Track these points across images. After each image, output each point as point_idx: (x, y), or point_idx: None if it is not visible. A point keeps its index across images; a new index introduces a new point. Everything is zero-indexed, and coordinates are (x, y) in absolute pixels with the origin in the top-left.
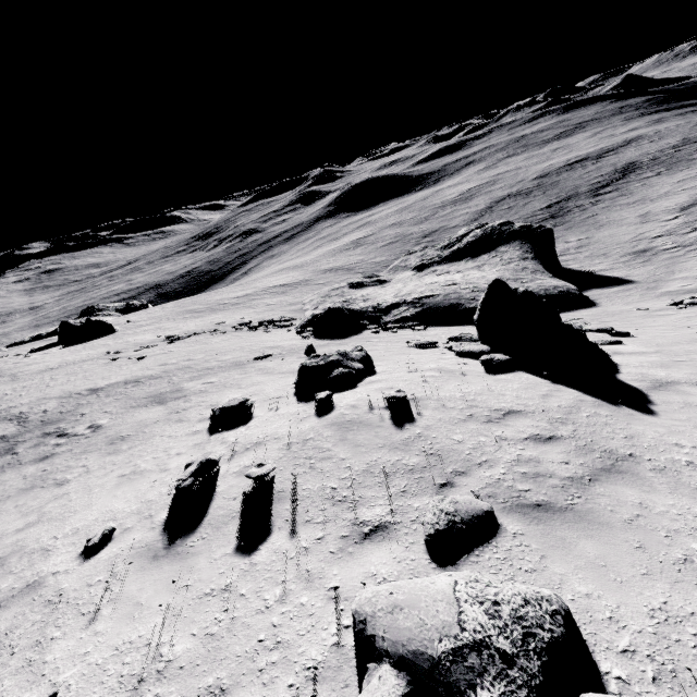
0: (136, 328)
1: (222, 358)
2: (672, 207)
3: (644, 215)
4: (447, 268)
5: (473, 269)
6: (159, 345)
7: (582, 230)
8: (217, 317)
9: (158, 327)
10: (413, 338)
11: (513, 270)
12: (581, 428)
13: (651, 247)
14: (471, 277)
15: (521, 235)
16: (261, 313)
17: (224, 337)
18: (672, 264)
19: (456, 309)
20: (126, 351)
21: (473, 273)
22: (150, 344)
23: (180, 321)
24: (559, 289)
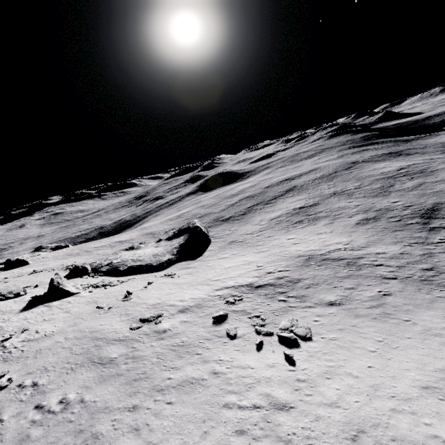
0: (38, 263)
1: (21, 286)
2: (271, 217)
3: (261, 220)
4: (162, 243)
5: (164, 246)
6: (24, 275)
7: (240, 224)
8: (70, 260)
9: (44, 263)
10: (77, 282)
11: (166, 250)
12: (0, 315)
13: (237, 240)
14: (150, 252)
15: (191, 231)
16: (87, 259)
17: (49, 273)
18: (221, 251)
19: (117, 269)
20: (11, 277)
21: (156, 249)
22: (23, 274)
23: (56, 261)
24: (158, 262)
